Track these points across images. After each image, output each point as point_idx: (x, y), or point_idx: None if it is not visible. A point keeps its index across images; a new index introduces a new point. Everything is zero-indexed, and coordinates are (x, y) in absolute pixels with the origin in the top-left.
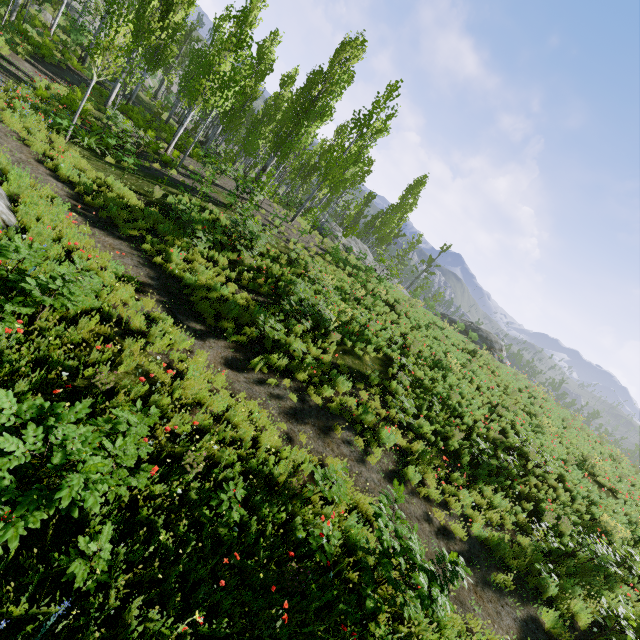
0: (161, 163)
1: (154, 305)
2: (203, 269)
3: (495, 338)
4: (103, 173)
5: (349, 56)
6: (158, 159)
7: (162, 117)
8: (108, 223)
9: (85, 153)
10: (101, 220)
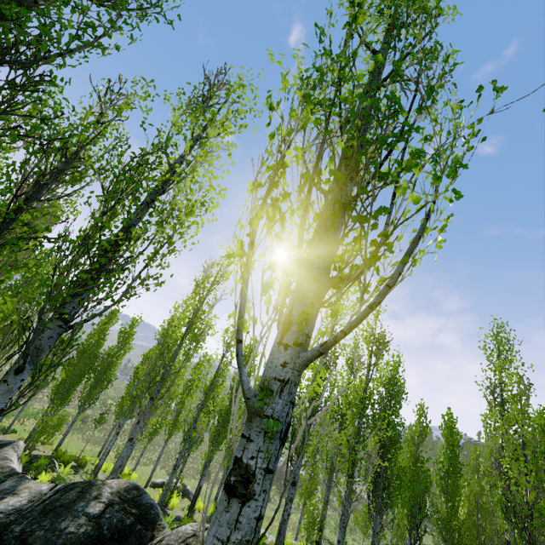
0: None
1: None
2: None
3: None
4: None
5: None
6: None
7: None
8: None
9: None
10: None
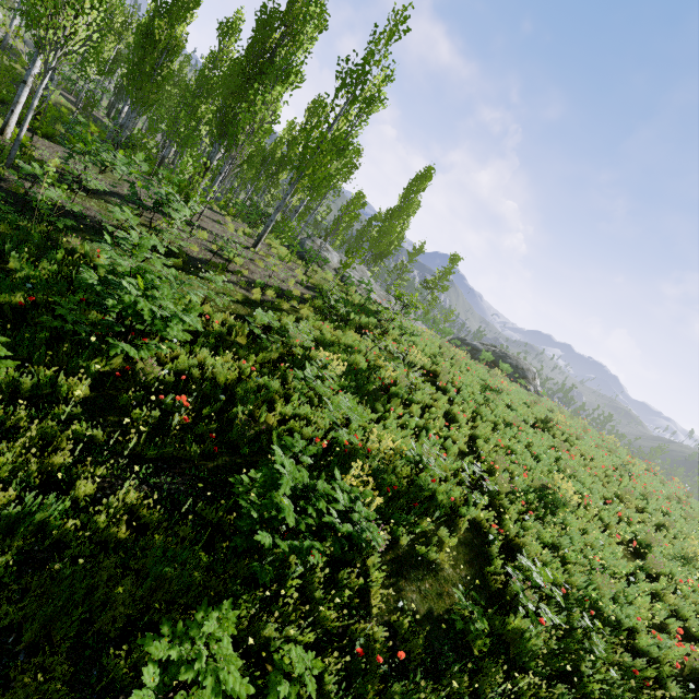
0: None
1: None
2: None
3: (526, 365)
4: None
5: None
6: None
7: None
8: None
9: None
10: None
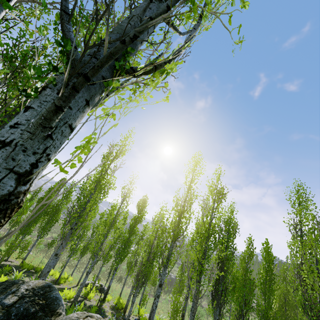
0: None
1: None
2: None
3: None
4: None
5: None
6: None
7: None
8: None
9: None
10: None
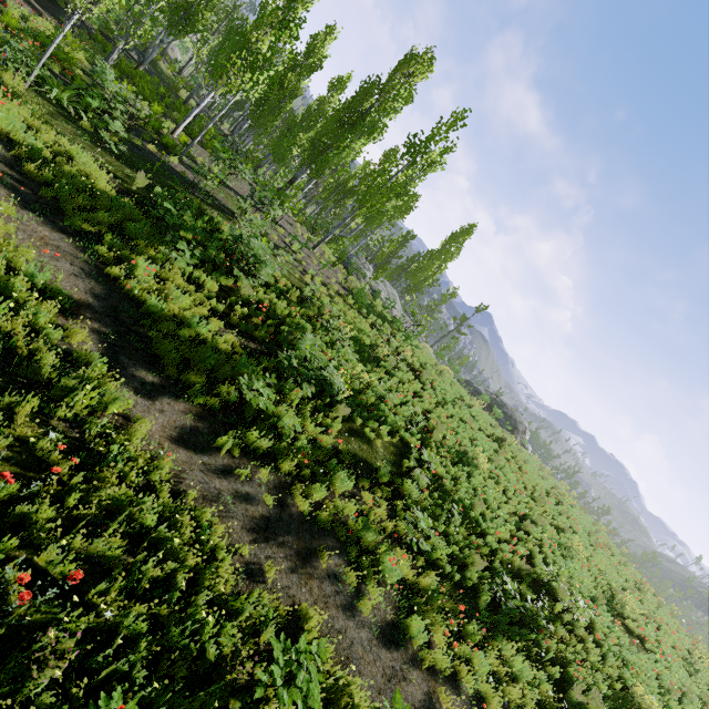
0: (160, 145)
1: (86, 338)
2: (178, 294)
3: (520, 418)
4: (69, 139)
5: (413, 72)
6: (157, 140)
7: (183, 97)
8: (51, 207)
9: (51, 109)
10: (41, 200)
